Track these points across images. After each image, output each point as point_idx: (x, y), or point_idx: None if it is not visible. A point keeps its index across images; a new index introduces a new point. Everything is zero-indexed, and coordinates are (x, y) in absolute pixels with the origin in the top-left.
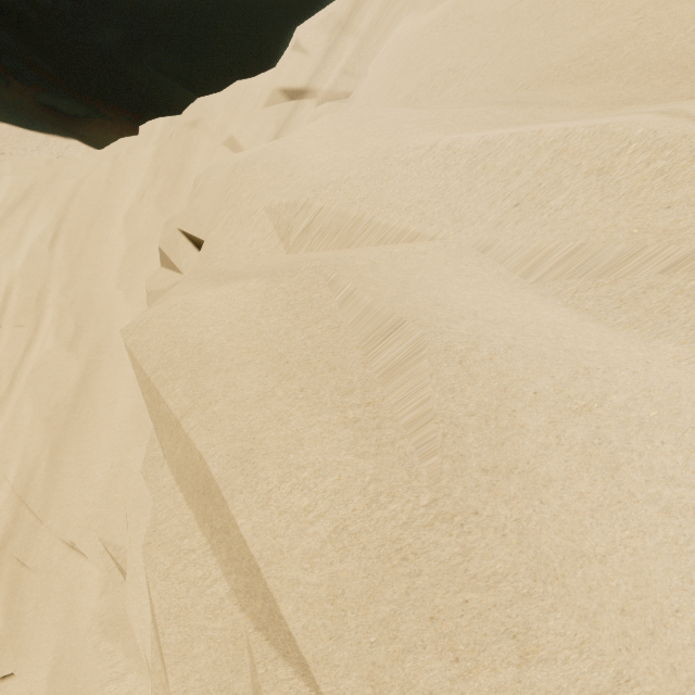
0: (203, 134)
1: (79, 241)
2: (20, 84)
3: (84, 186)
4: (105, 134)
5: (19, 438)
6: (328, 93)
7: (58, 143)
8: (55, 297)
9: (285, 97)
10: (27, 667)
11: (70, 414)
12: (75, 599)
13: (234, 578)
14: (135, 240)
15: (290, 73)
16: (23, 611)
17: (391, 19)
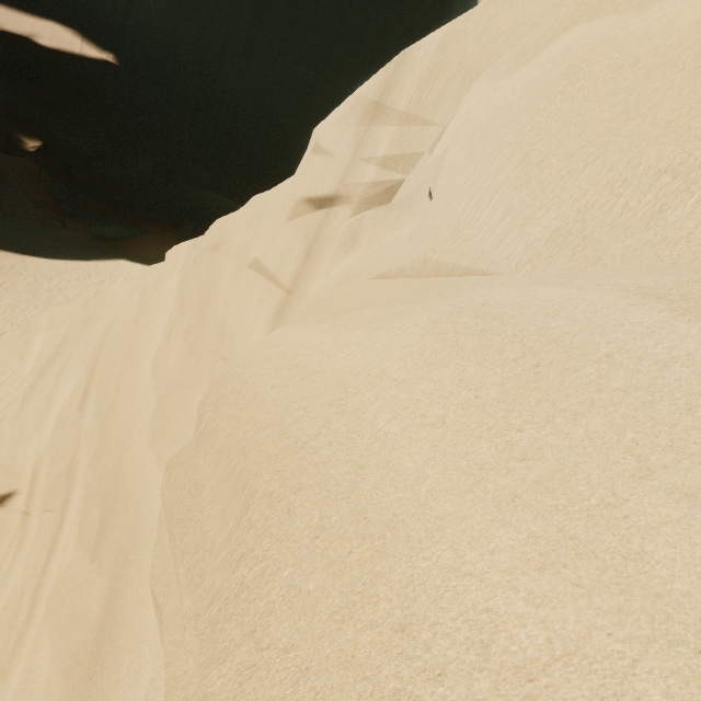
0: (226, 257)
1: (110, 394)
2: (73, 222)
3: (112, 330)
4: (148, 248)
5: None
6: (365, 197)
7: (107, 267)
8: (84, 471)
9: (310, 206)
10: None
11: (91, 666)
12: None
13: None
14: (164, 389)
15: (313, 180)
16: None
17: (437, 93)
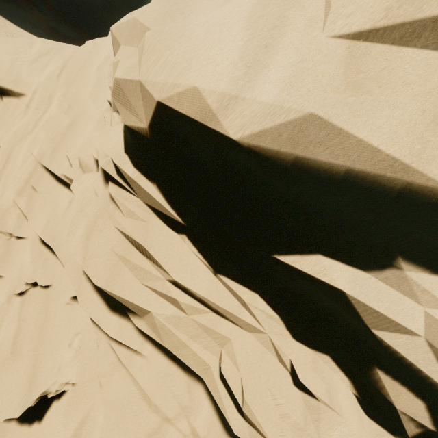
0: None
1: (72, 77)
2: (39, 13)
3: (78, 52)
4: None
5: (38, 143)
6: None
7: None
8: (58, 97)
9: None
10: (34, 223)
11: (63, 137)
12: (57, 204)
13: (137, 42)
14: (101, 77)
15: None
16: (34, 205)
17: None
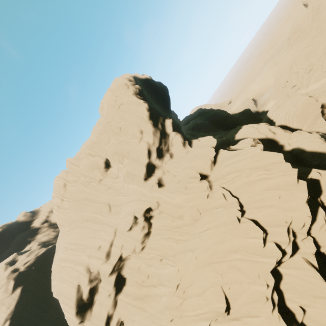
0: None
1: None
2: None
3: None
4: None
5: None
6: None
7: None
8: None
9: None
10: None
11: None
12: None
13: (71, 323)
14: None
15: None
16: None
17: None
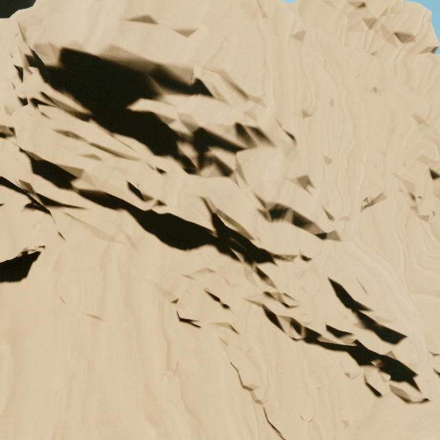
0: None
1: None
2: None
3: None
4: None
5: None
6: None
7: None
8: None
9: None
10: None
11: None
12: None
13: (39, 23)
14: None
15: None
16: None
17: None
